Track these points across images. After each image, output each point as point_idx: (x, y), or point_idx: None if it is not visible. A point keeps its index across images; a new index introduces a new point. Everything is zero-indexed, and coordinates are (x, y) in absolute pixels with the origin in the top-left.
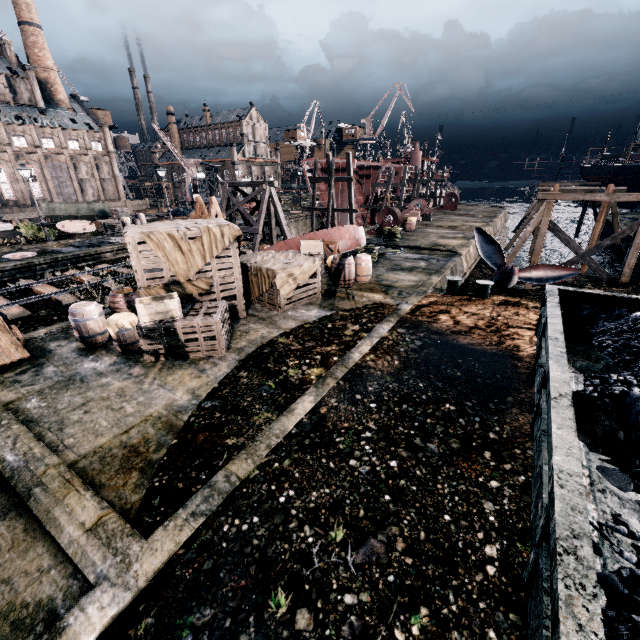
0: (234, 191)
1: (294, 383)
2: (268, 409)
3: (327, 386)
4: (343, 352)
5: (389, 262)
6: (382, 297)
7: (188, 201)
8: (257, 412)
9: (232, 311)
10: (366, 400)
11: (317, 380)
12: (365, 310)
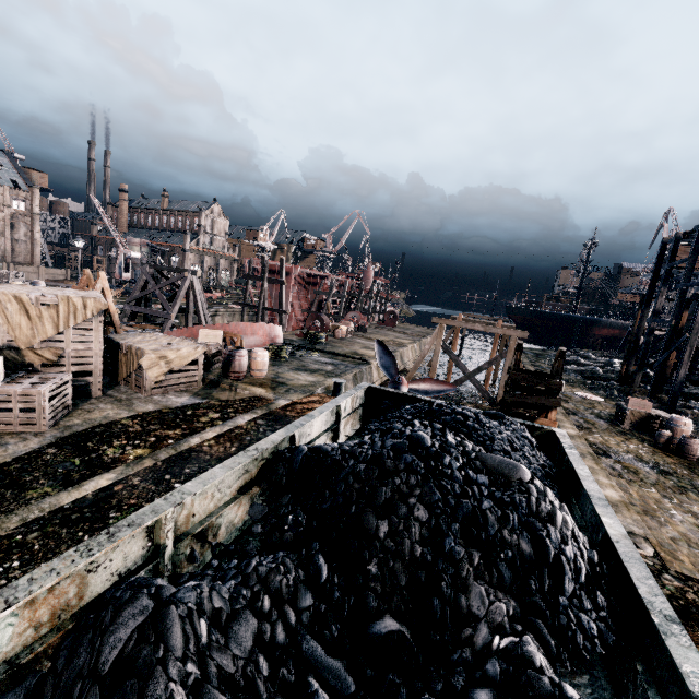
0: (155, 274)
1: (105, 461)
2: (53, 484)
3: (140, 466)
4: (184, 436)
5: (298, 362)
6: (265, 391)
7: (115, 278)
8: (37, 486)
9: (84, 388)
10: (174, 480)
11: (134, 460)
12: (239, 401)
